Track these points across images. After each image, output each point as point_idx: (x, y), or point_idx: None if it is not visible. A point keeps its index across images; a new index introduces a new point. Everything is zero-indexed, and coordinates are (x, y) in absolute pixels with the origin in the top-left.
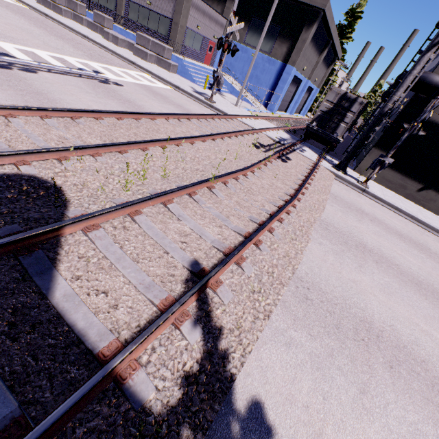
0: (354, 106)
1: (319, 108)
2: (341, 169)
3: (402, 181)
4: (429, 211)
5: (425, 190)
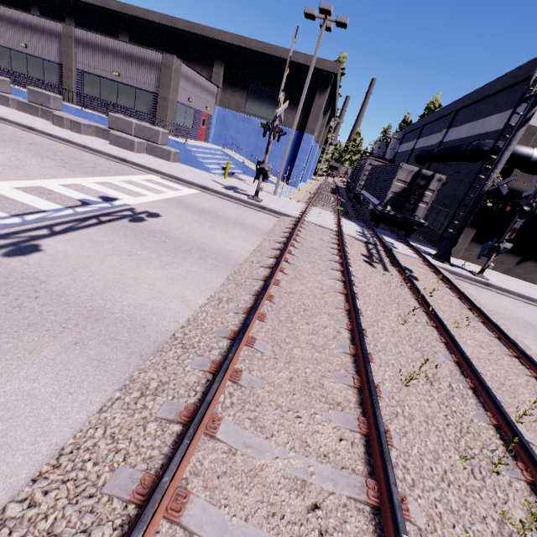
0: (432, 183)
1: (390, 189)
2: (443, 259)
3: (497, 256)
4: (533, 284)
5: (524, 262)
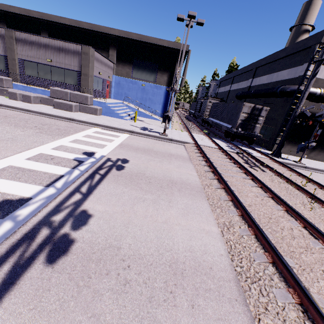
0: (262, 112)
1: (239, 118)
2: (277, 156)
3: None
4: (319, 161)
5: (313, 150)
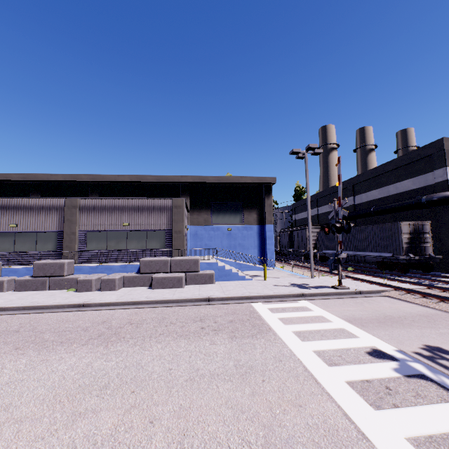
0: (425, 228)
1: (402, 242)
2: None
3: None
4: None
5: None
